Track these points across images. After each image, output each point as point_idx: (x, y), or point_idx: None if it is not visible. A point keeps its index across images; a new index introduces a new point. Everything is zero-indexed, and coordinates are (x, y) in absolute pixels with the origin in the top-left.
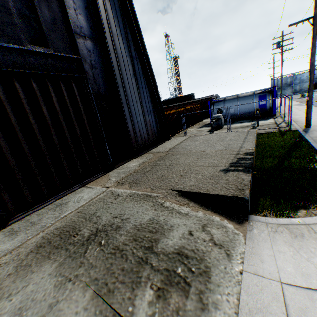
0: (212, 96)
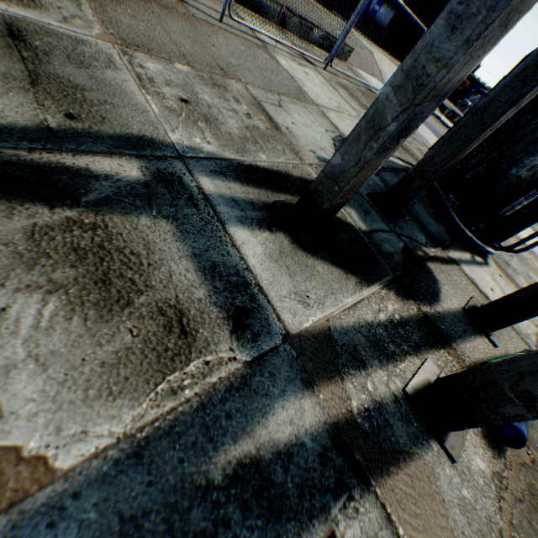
0: (488, 89)
